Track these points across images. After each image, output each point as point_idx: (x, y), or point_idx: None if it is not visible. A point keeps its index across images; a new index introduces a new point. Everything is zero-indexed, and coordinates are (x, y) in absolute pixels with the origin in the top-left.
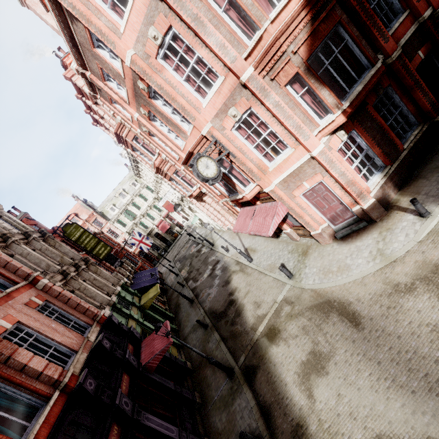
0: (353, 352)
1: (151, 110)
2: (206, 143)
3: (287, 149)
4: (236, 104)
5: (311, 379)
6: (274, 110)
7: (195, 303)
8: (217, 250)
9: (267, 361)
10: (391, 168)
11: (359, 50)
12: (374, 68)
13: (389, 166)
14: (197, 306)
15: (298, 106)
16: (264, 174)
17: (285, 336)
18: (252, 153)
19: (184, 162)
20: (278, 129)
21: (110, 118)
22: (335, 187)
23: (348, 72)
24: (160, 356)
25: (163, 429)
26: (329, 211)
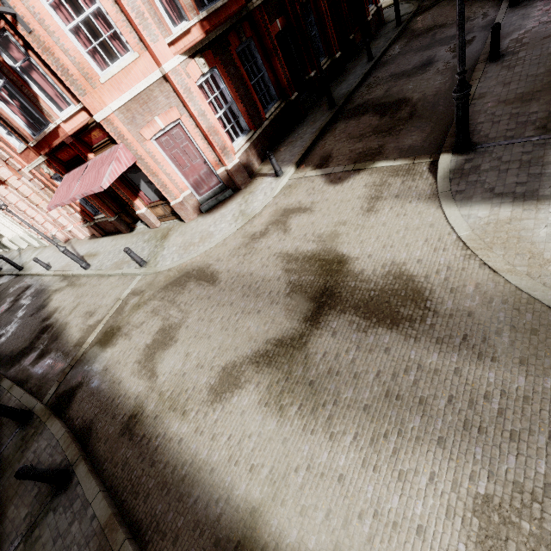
0: (208, 307)
1: None
2: None
3: (127, 52)
4: None
5: (156, 357)
6: None
7: None
8: (29, 272)
9: (96, 370)
10: (255, 134)
11: None
12: None
13: (253, 131)
14: None
15: None
16: (92, 87)
17: (127, 330)
18: (66, 38)
19: None
20: (111, 9)
21: None
22: (196, 135)
23: None
24: None
25: None
26: (192, 173)
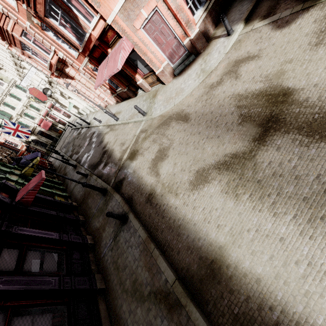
0: (184, 136)
1: None
2: None
3: None
4: None
5: (158, 165)
6: None
7: (77, 166)
8: (93, 125)
9: (130, 172)
10: (210, 3)
11: None
12: None
13: (209, 1)
14: (79, 167)
15: None
16: None
17: (141, 151)
18: None
19: None
20: None
21: None
22: (168, 16)
23: None
24: (34, 191)
25: (41, 235)
26: (167, 48)
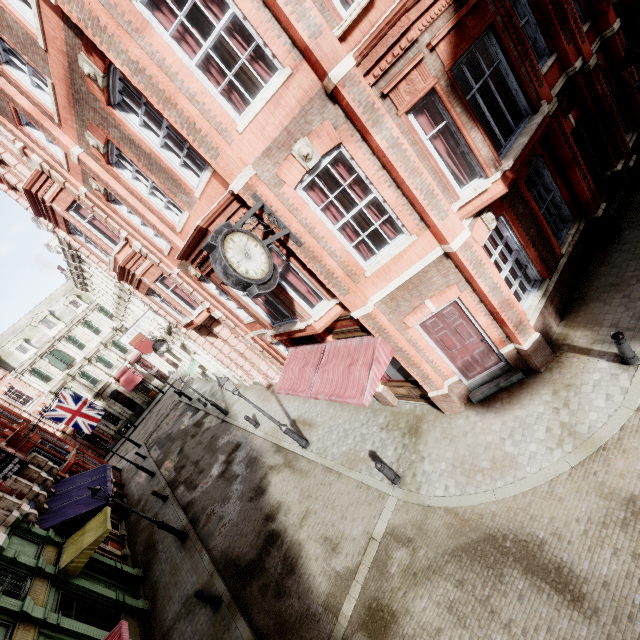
0: None
1: (113, 136)
2: (237, 211)
3: (400, 236)
4: (311, 133)
5: None
6: (390, 152)
7: (190, 540)
8: (236, 422)
9: None
10: (549, 283)
11: (516, 81)
12: (539, 114)
13: (548, 279)
14: (196, 547)
15: (427, 156)
16: (354, 282)
17: (411, 630)
18: (334, 240)
19: (184, 253)
20: (390, 196)
21: (19, 162)
22: (477, 311)
23: (500, 114)
24: None
25: None
26: (462, 354)
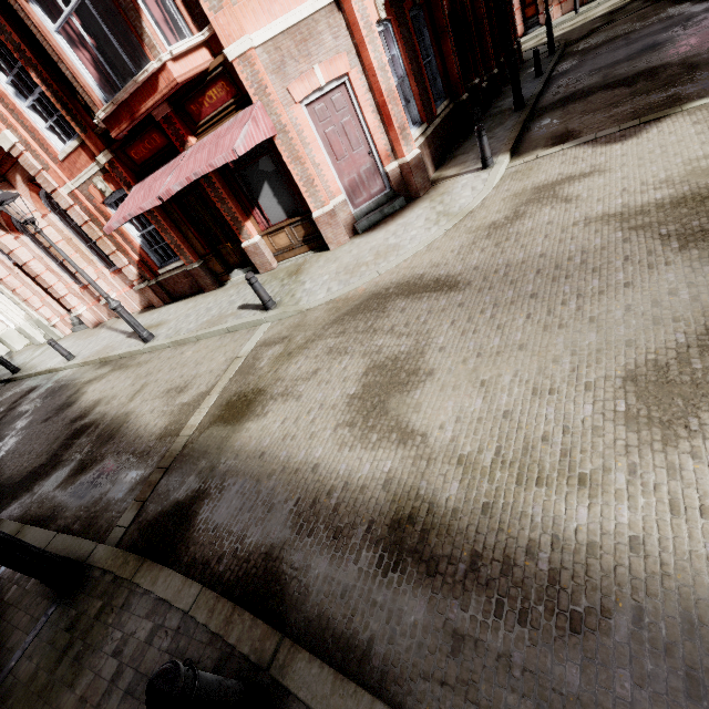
0: (471, 315)
1: None
2: None
3: None
4: None
5: (393, 407)
6: None
7: None
8: (32, 370)
9: (234, 462)
10: (428, 129)
11: None
12: None
13: (427, 124)
14: None
15: None
16: (231, 1)
17: (283, 388)
18: None
19: None
20: None
21: None
22: (366, 103)
23: None
24: None
25: None
26: (349, 168)
